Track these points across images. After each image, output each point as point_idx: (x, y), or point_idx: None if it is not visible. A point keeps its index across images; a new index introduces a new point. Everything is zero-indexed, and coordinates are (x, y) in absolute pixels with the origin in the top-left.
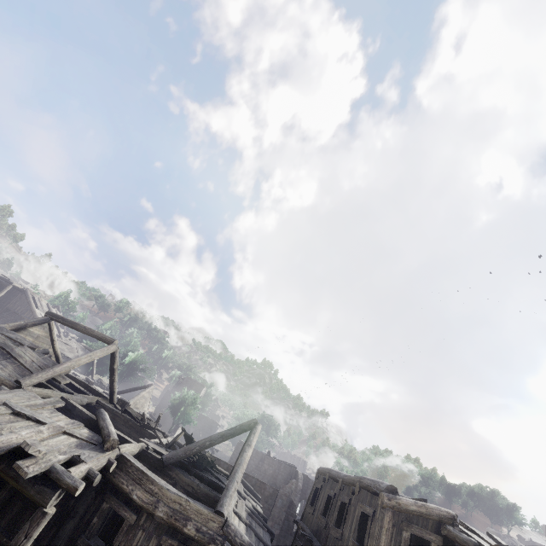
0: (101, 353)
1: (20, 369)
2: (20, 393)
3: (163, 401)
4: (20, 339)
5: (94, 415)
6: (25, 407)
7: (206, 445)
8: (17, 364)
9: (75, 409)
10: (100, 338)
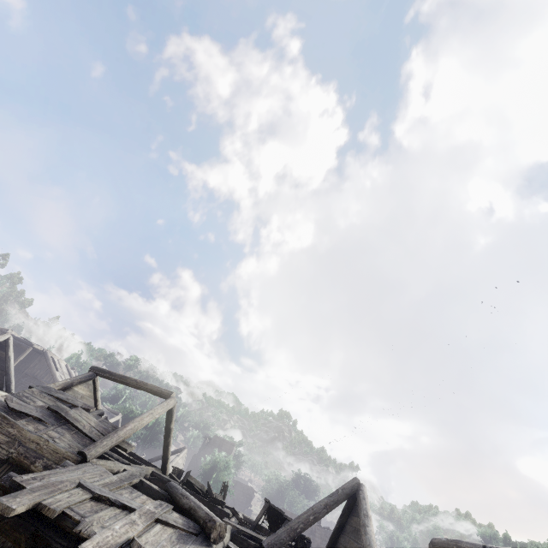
0: (162, 409)
1: (78, 437)
2: (89, 469)
3: (190, 467)
4: (72, 400)
5: (165, 492)
6: (102, 487)
7: (311, 521)
8: (74, 431)
9: (142, 484)
10: (155, 391)
